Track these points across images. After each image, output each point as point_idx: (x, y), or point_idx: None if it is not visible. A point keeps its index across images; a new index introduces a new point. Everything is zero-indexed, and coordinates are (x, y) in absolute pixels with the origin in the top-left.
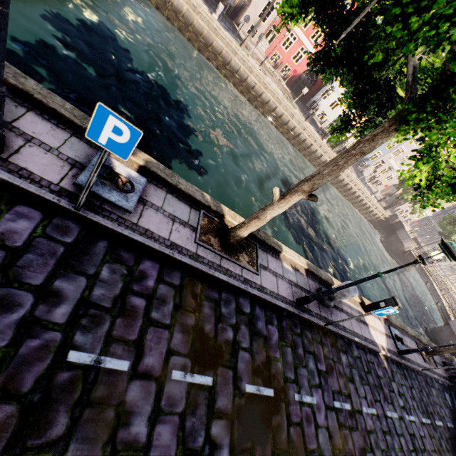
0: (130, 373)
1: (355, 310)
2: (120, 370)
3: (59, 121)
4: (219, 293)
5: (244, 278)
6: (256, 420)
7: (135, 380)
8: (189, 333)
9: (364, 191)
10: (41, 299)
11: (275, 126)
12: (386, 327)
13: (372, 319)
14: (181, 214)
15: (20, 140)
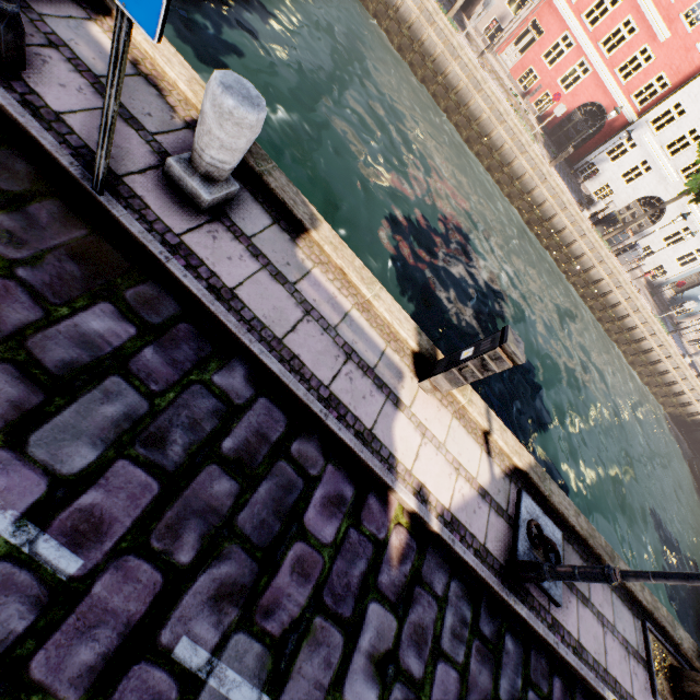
0: None
1: (371, 342)
2: None
3: None
4: None
5: None
6: None
7: None
8: None
9: (665, 340)
10: None
11: (487, 167)
12: (507, 487)
13: (443, 419)
14: None
15: None
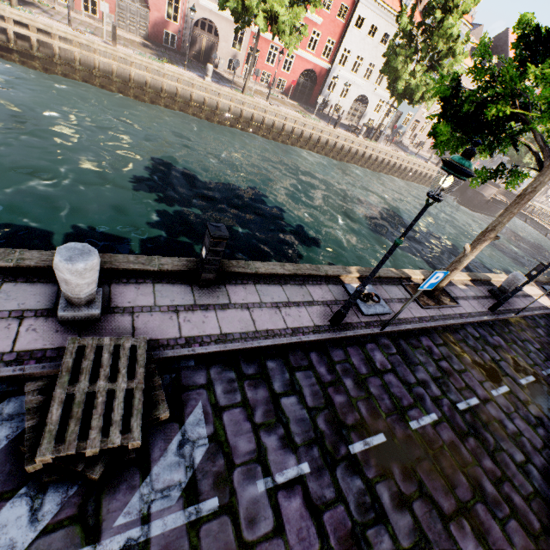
0: (481, 403)
1: None
2: (477, 403)
3: (314, 280)
4: (458, 334)
5: (458, 314)
6: (541, 397)
7: (486, 405)
8: (475, 367)
9: (419, 163)
10: (424, 387)
11: (308, 149)
12: (540, 288)
13: (529, 289)
14: (399, 295)
15: (326, 307)
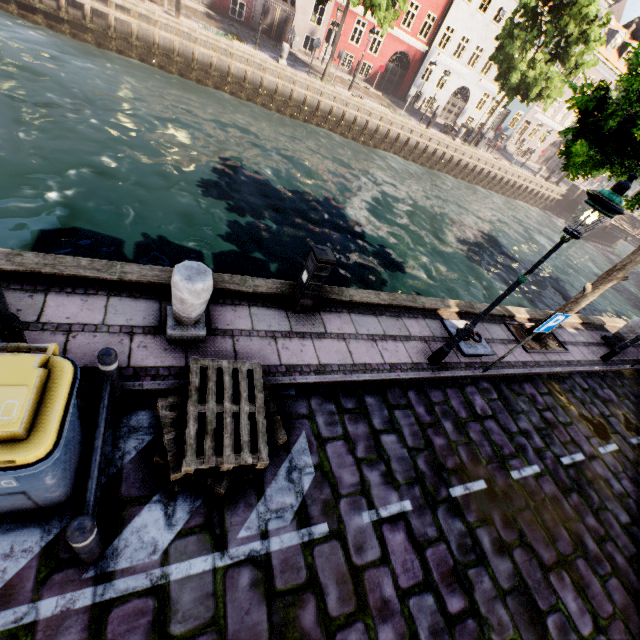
0: (587, 459)
1: None
2: (582, 459)
3: (411, 313)
4: (565, 384)
5: (565, 361)
6: None
7: (591, 462)
8: (581, 421)
9: (526, 176)
10: (526, 437)
11: (393, 153)
12: None
13: None
14: (501, 335)
15: (424, 344)
